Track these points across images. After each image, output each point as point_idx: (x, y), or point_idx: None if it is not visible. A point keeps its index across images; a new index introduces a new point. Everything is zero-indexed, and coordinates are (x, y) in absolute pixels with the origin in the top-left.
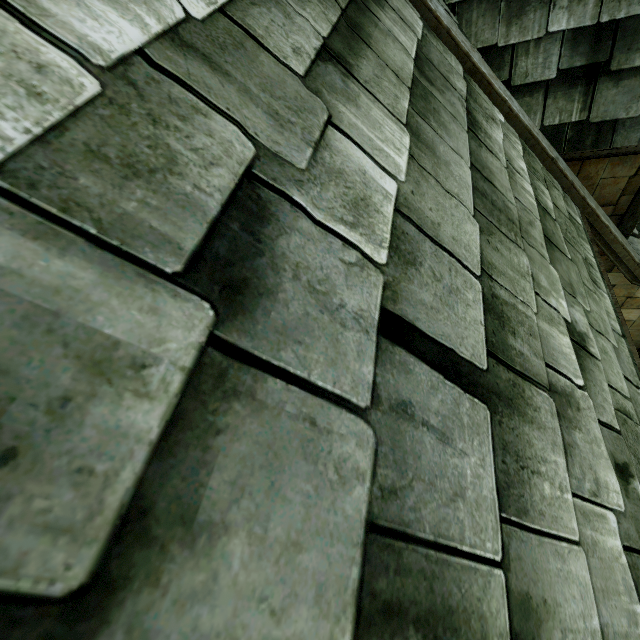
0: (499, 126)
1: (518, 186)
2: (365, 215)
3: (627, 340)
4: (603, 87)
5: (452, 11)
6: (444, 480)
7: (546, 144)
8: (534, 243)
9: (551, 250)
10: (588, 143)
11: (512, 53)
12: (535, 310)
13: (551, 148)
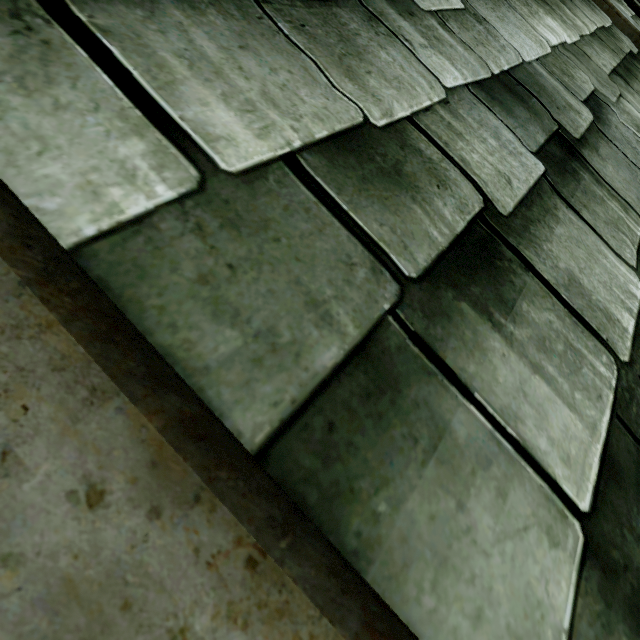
0: None
1: None
2: None
3: None
4: None
5: None
6: None
7: None
8: None
9: None
10: None
11: None
12: None
13: None
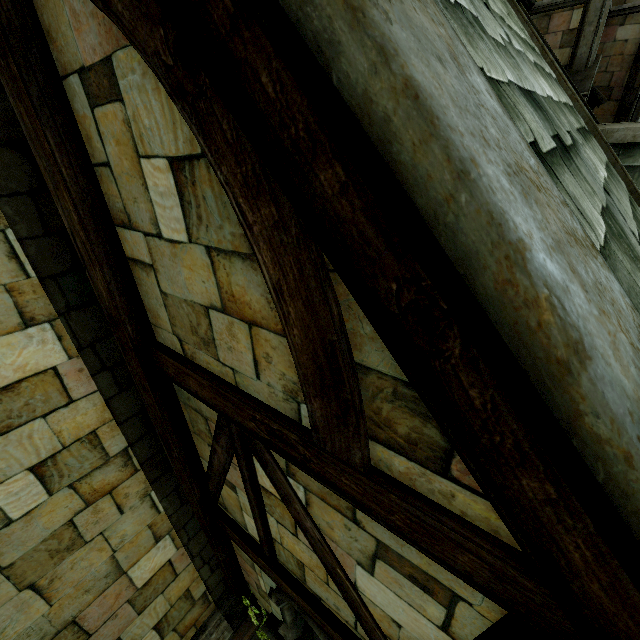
0: None
1: None
2: (596, 169)
3: None
4: None
5: None
6: (625, 228)
7: None
8: None
9: None
10: None
11: None
12: None
13: None
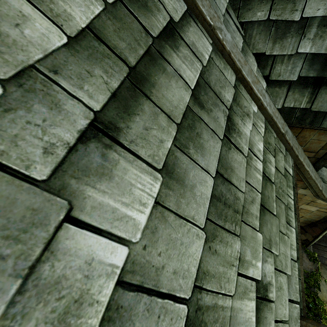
0: (251, 119)
1: (252, 169)
2: (73, 320)
3: (299, 261)
4: (323, 92)
5: (241, 26)
6: None
7: (281, 123)
8: (250, 220)
9: (263, 216)
10: (307, 121)
11: (273, 60)
12: (233, 292)
13: (284, 125)
